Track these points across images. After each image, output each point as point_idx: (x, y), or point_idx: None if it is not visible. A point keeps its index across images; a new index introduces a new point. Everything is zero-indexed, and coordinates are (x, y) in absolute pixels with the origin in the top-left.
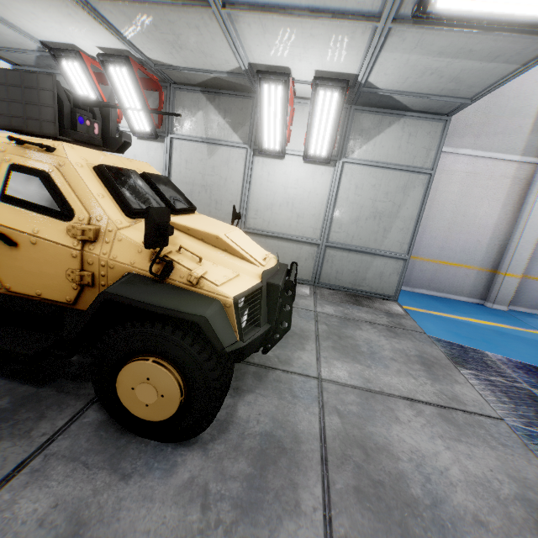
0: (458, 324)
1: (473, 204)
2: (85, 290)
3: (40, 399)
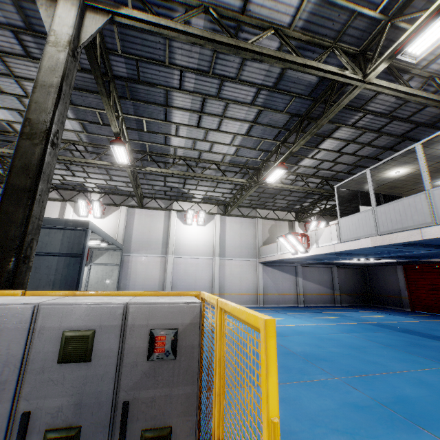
0: None
1: (150, 271)
2: None
3: None
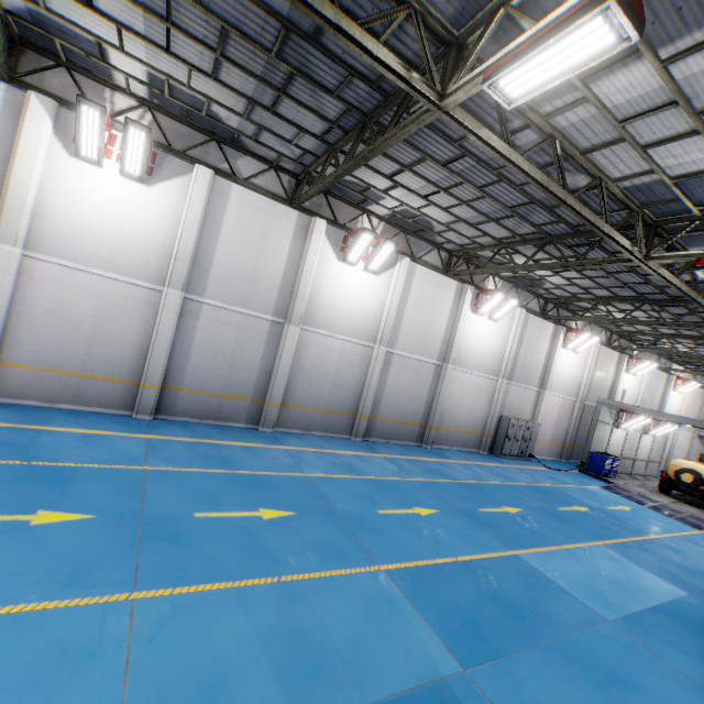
0: None
1: None
2: None
3: None
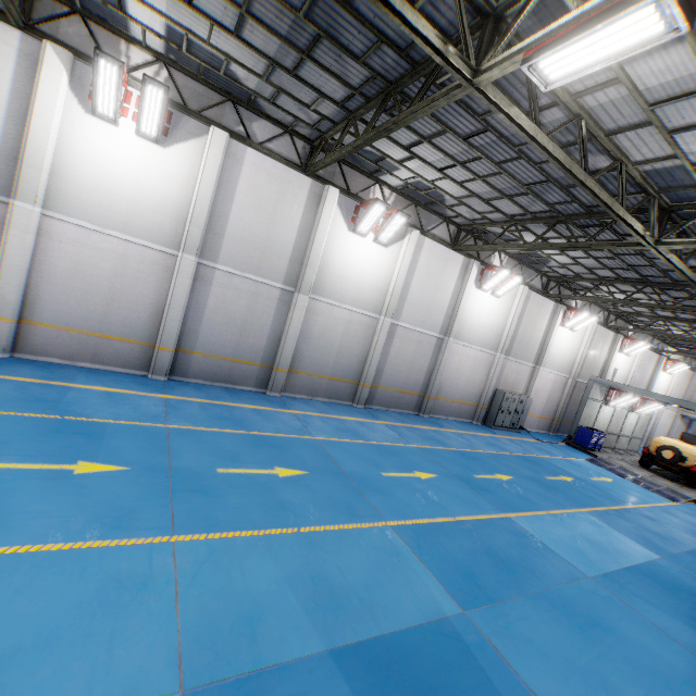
0: None
1: None
2: None
3: None
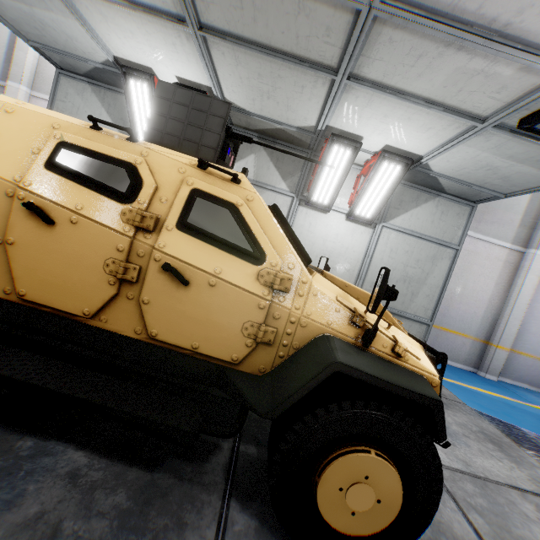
0: (473, 393)
1: (472, 279)
2: (257, 348)
3: (163, 492)
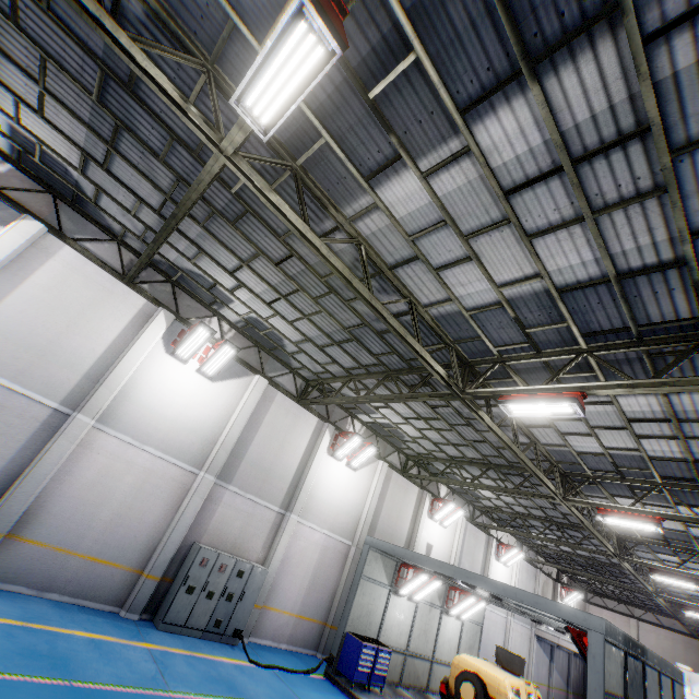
0: None
1: None
2: None
3: None
